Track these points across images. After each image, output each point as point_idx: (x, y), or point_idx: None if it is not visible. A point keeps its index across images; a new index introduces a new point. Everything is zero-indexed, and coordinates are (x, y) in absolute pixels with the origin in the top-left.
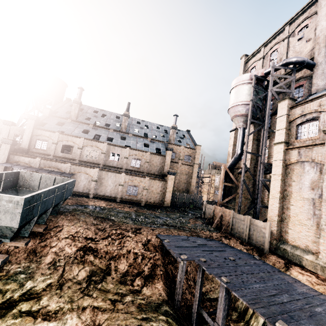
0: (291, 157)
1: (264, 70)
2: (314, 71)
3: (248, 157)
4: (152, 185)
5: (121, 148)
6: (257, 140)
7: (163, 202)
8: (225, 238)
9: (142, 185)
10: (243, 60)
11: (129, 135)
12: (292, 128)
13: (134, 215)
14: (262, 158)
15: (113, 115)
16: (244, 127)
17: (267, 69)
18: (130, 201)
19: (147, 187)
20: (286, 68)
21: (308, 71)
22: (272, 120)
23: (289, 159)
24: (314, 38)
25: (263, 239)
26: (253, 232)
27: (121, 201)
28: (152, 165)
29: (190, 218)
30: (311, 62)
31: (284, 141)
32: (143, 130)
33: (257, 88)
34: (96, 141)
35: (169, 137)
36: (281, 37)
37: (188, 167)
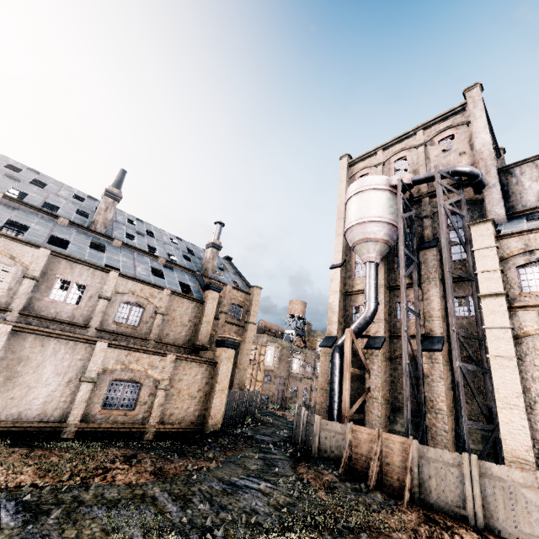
0: (525, 323)
1: (412, 176)
2: (485, 194)
3: (380, 316)
4: (180, 376)
5: (93, 272)
6: (390, 288)
7: (202, 422)
8: (441, 527)
9: (155, 377)
10: (345, 161)
11: (114, 243)
12: (508, 271)
13: (172, 506)
14: (450, 320)
15: (67, 191)
16: (378, 262)
17: (418, 175)
18: (110, 430)
19: (168, 382)
20: (453, 179)
21: (471, 193)
22: (422, 257)
23: (519, 326)
24: (470, 153)
25: (532, 517)
26: (494, 496)
27: (77, 433)
28: (172, 322)
29: (287, 462)
30: (484, 180)
31: (507, 293)
32: (145, 239)
33: (405, 201)
34: (11, 239)
35: (203, 264)
36: (412, 143)
37: (236, 330)
